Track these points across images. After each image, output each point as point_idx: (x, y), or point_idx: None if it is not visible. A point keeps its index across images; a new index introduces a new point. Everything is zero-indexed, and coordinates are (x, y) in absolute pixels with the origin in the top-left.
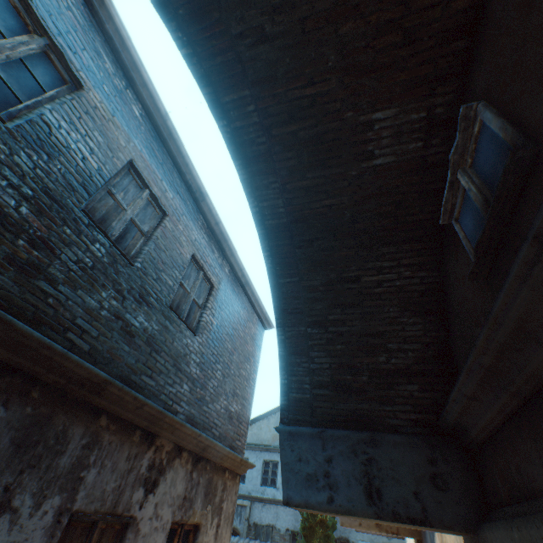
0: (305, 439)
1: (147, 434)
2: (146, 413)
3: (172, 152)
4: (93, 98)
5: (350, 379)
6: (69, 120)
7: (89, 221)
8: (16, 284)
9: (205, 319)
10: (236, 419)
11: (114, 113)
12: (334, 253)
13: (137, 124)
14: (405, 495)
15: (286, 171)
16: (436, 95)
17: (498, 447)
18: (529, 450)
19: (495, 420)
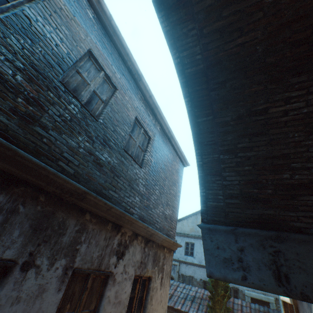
0: (220, 233)
1: (115, 225)
2: (113, 213)
3: (117, 45)
4: (58, 2)
5: (257, 192)
6: (43, 16)
7: (65, 89)
8: (20, 128)
9: (146, 158)
10: (169, 219)
11: (74, 14)
12: (244, 90)
13: (91, 24)
14: (312, 282)
15: (203, 14)
16: None
17: None
18: None
19: None
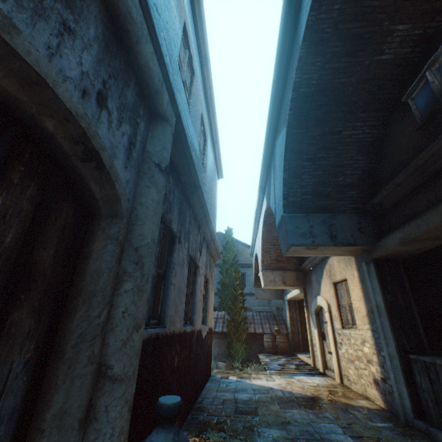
0: (298, 219)
1: (198, 225)
2: (202, 212)
3: (196, 15)
4: None
5: (323, 190)
6: None
7: (180, 74)
8: None
9: (206, 163)
10: None
11: None
12: (332, 115)
13: None
14: (347, 236)
15: (330, 55)
16: (433, 21)
17: (400, 206)
18: (421, 198)
19: (404, 194)
